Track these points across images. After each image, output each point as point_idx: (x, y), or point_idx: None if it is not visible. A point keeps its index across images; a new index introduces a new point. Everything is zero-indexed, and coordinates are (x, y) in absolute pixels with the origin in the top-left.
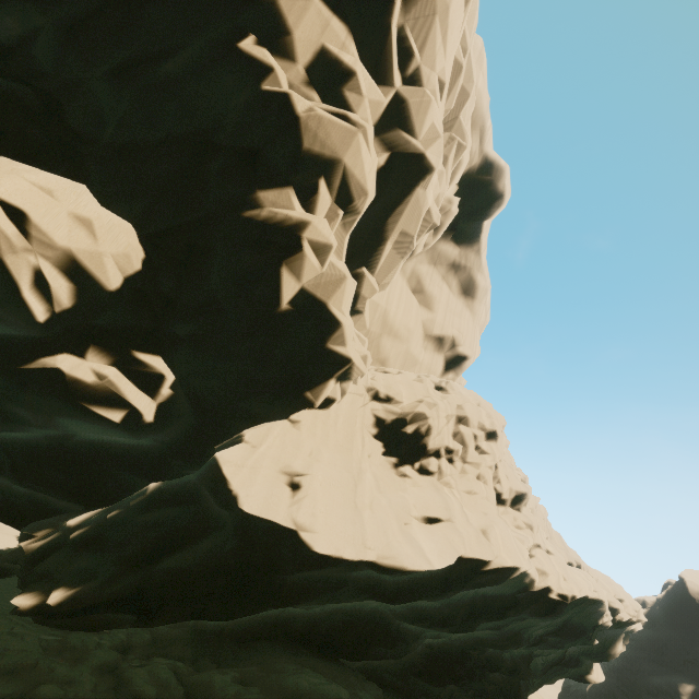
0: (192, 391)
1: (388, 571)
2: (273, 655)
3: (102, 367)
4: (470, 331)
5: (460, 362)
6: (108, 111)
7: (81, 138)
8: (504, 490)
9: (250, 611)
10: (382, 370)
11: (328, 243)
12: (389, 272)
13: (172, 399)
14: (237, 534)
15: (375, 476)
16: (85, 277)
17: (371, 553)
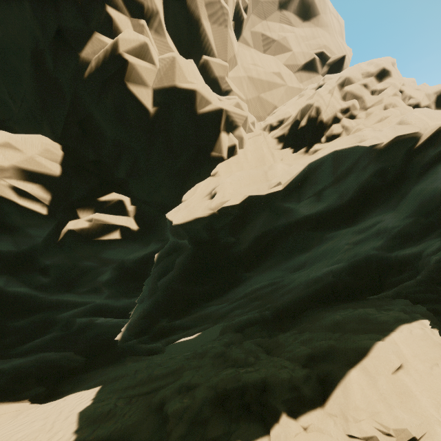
0: (158, 204)
1: (294, 188)
2: (315, 314)
3: (88, 216)
4: (330, 42)
5: (337, 70)
6: (2, 96)
7: (4, 120)
8: (418, 99)
9: (232, 282)
10: (271, 114)
11: (141, 43)
12: (226, 46)
13: (138, 210)
14: (192, 244)
15: (287, 164)
16: (40, 177)
17: (275, 188)
